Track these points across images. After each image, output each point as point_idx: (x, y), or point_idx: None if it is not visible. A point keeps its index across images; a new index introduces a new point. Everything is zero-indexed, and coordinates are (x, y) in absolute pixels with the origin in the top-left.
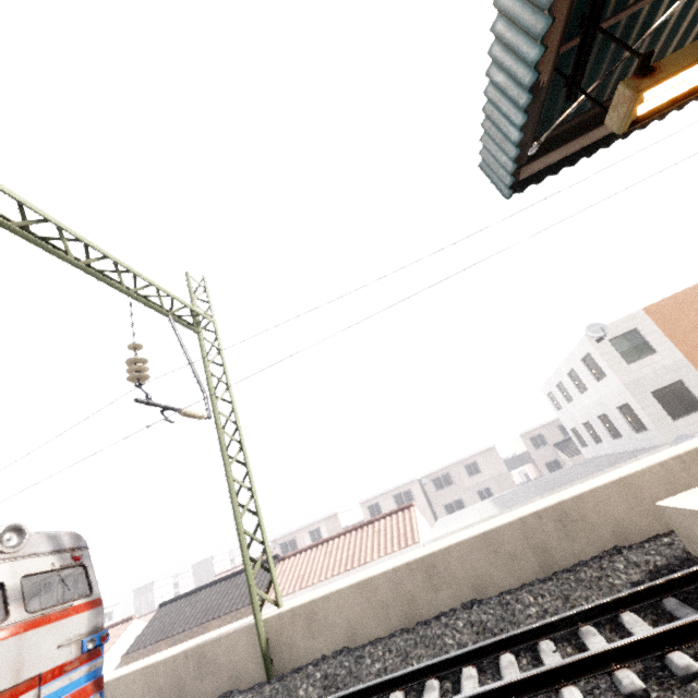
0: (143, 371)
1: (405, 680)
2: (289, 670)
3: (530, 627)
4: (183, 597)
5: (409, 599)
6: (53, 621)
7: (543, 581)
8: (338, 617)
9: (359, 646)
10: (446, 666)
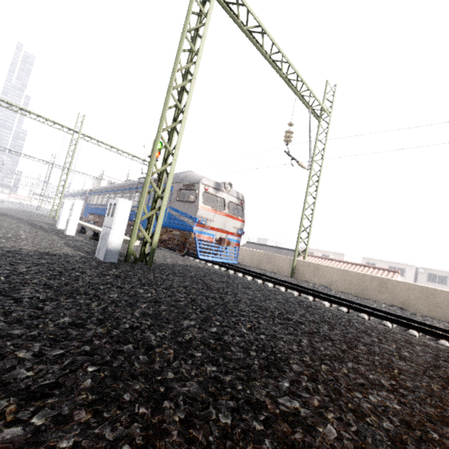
0: (290, 138)
1: (346, 301)
2: (299, 280)
3: (417, 320)
4: (256, 244)
5: (364, 288)
6: (233, 219)
7: (446, 322)
8: (327, 276)
9: (331, 289)
10: (366, 308)
